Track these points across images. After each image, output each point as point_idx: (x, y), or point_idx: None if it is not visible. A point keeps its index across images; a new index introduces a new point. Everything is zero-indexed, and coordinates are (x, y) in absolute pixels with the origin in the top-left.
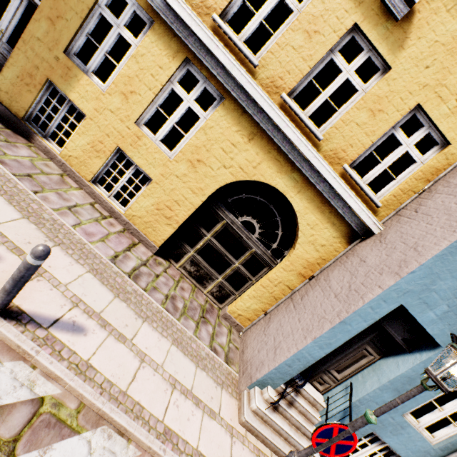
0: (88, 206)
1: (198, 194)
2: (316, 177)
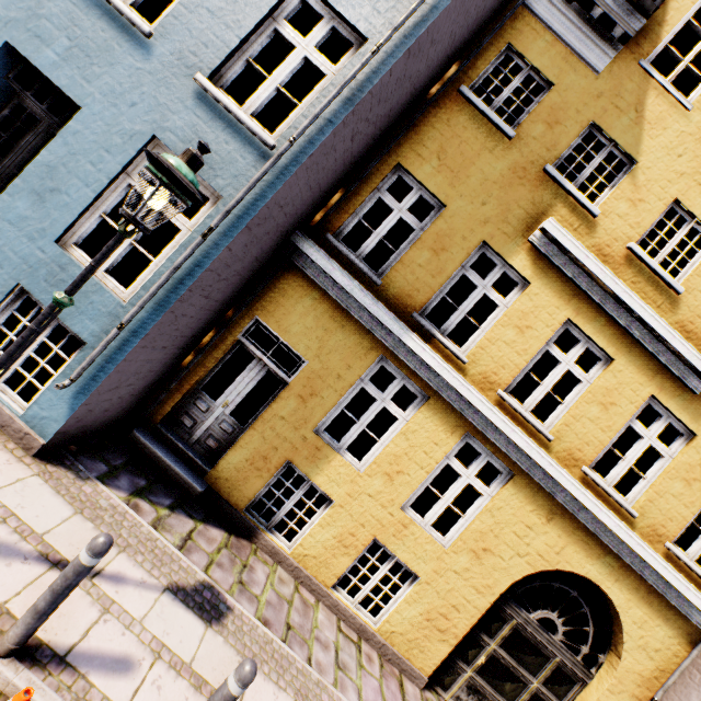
0: (340, 636)
1: (485, 593)
2: (638, 562)
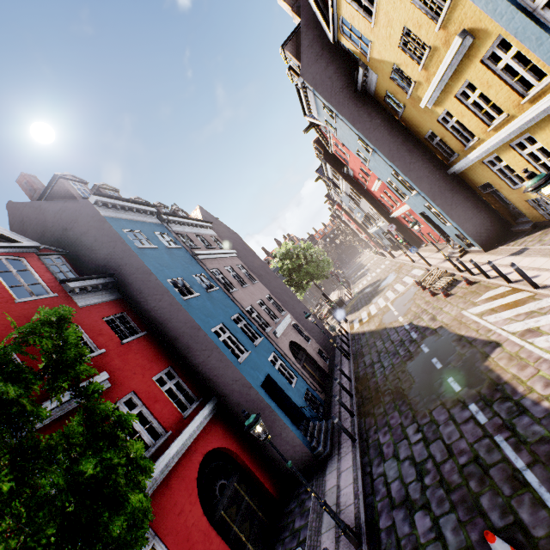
0: None
1: None
2: None
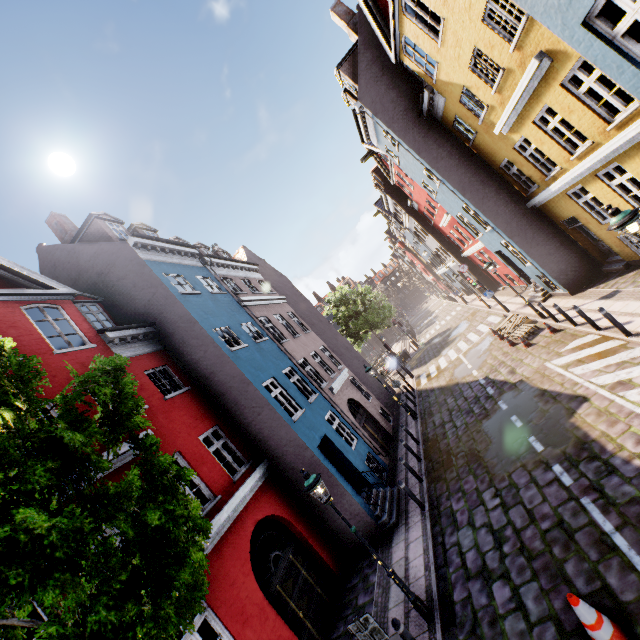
0: None
1: None
2: None
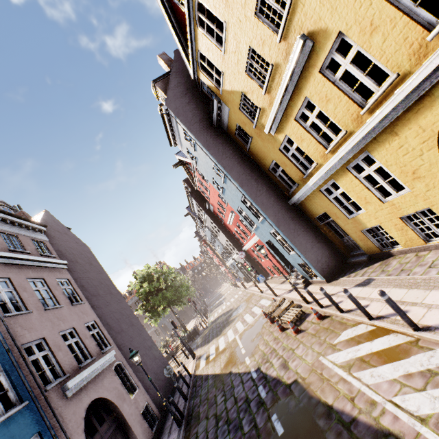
0: None
1: None
2: (438, 71)
